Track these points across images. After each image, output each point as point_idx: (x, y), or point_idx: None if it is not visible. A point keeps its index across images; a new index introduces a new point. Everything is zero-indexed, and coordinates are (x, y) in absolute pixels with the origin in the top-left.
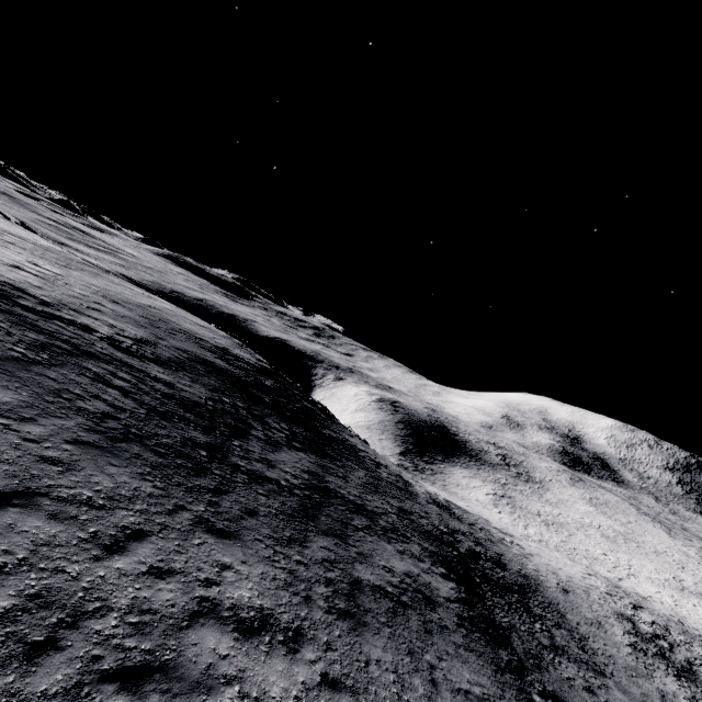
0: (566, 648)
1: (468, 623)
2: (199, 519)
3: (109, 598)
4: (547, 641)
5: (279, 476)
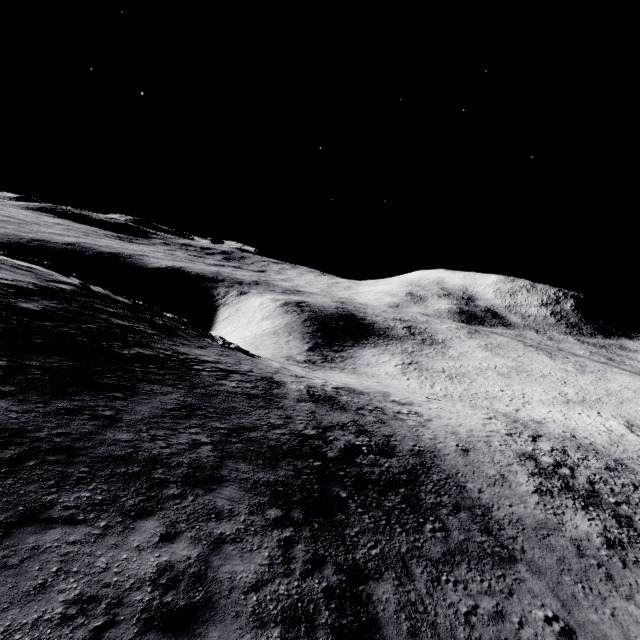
0: (466, 545)
1: (283, 625)
2: None
3: None
4: (440, 548)
5: None
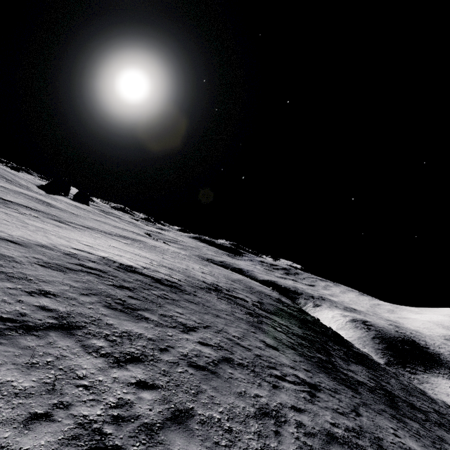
0: None
1: None
2: (362, 402)
3: (376, 433)
4: None
5: (363, 380)
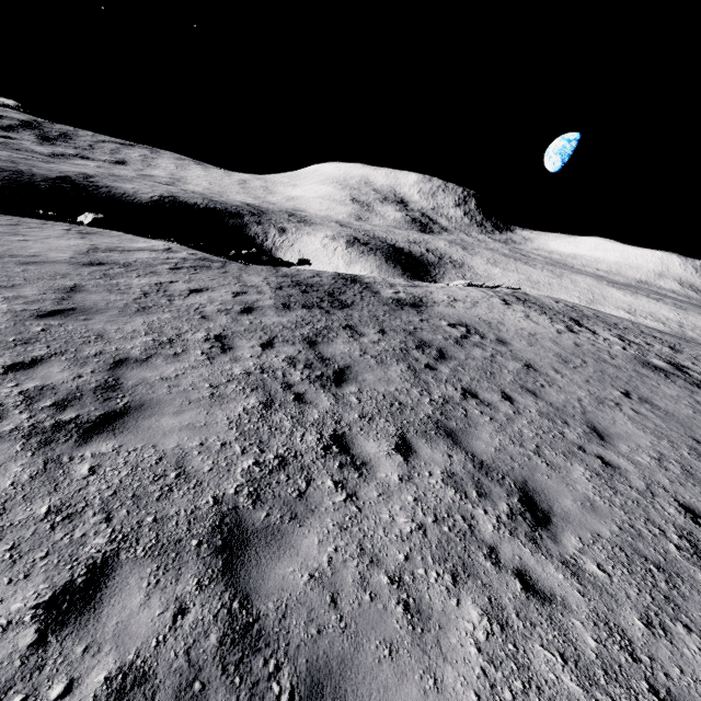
0: None
1: None
2: None
3: None
4: None
5: None
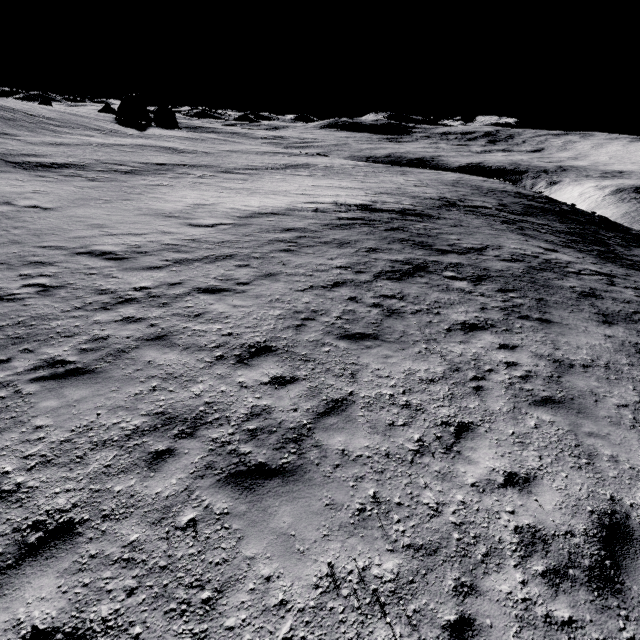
0: None
1: None
2: None
3: None
4: None
5: None
